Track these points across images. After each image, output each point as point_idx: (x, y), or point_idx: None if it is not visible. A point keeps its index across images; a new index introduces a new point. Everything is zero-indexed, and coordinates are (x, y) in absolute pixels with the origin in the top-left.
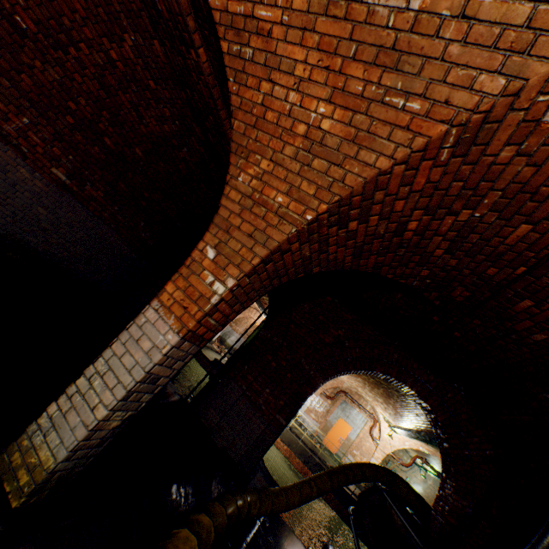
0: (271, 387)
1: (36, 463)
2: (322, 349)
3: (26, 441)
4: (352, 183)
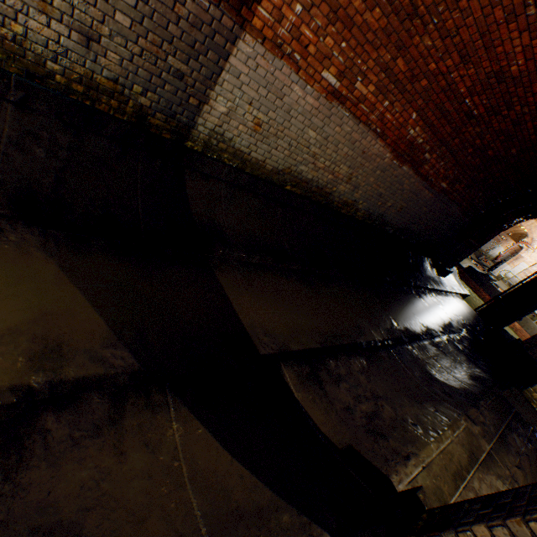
0: None
1: None
2: None
3: (536, 390)
4: None
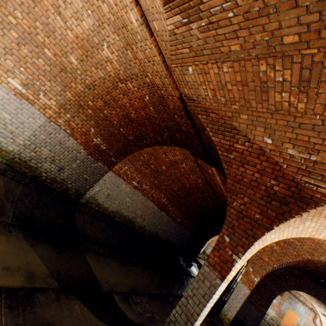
0: (256, 294)
1: (227, 317)
2: (275, 278)
3: (223, 312)
4: (284, 261)
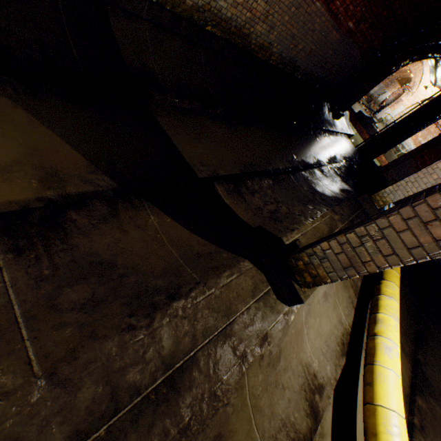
0: None
1: (384, 201)
2: None
3: (379, 194)
4: None
